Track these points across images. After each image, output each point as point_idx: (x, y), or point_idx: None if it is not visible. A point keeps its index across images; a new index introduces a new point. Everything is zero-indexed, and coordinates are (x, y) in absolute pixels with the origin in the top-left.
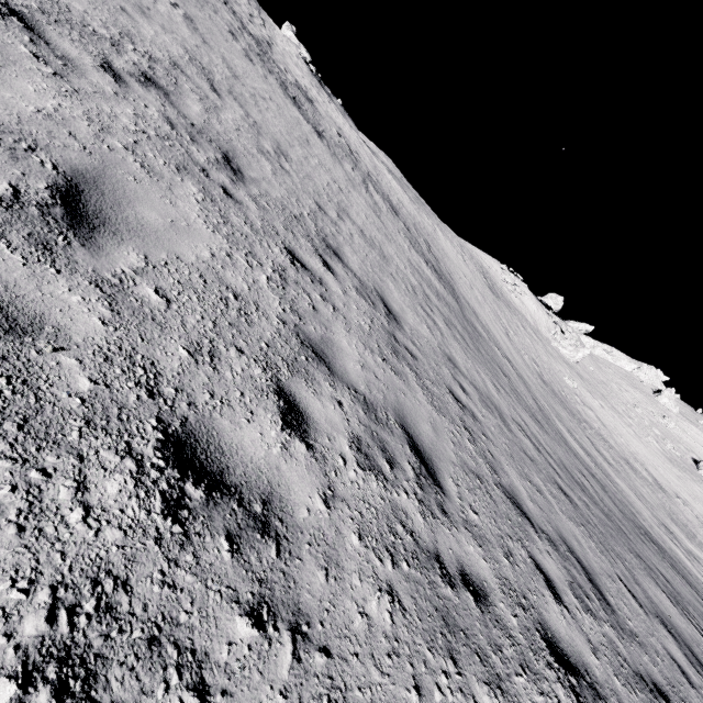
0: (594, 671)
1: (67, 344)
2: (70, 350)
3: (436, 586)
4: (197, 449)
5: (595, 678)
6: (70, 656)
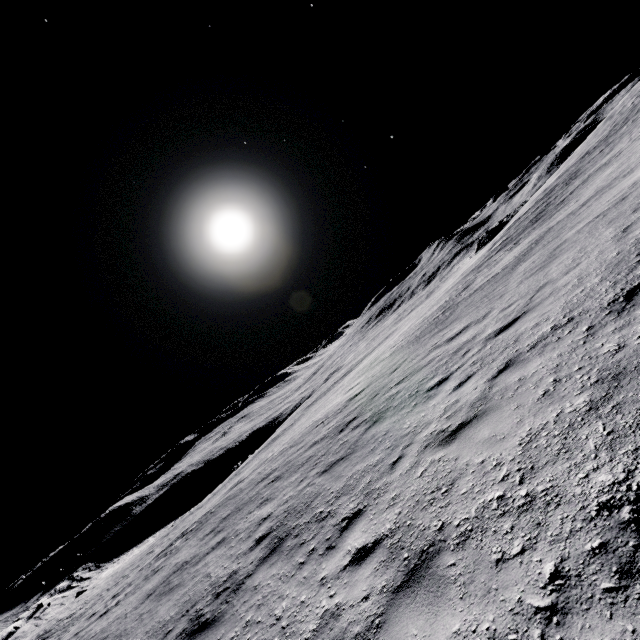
0: (638, 310)
1: (639, 211)
2: (638, 212)
3: (632, 254)
4: (631, 225)
5: (632, 311)
6: (586, 252)
